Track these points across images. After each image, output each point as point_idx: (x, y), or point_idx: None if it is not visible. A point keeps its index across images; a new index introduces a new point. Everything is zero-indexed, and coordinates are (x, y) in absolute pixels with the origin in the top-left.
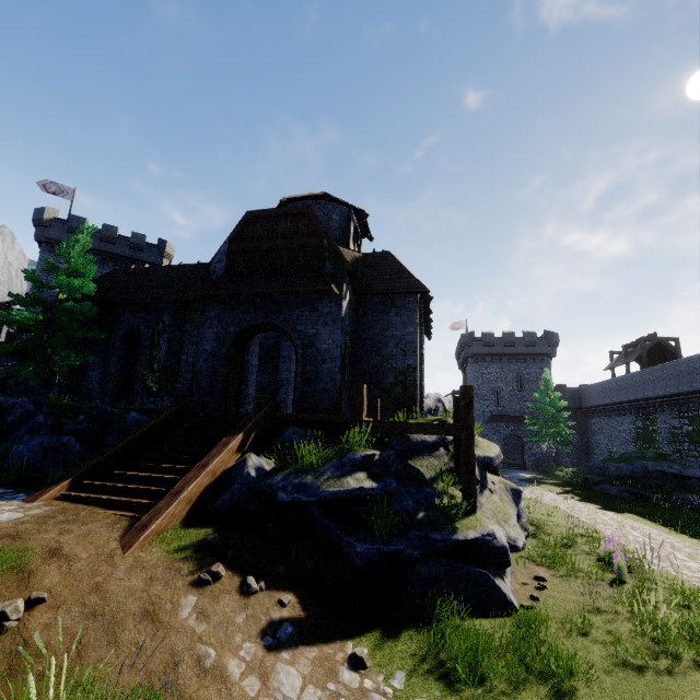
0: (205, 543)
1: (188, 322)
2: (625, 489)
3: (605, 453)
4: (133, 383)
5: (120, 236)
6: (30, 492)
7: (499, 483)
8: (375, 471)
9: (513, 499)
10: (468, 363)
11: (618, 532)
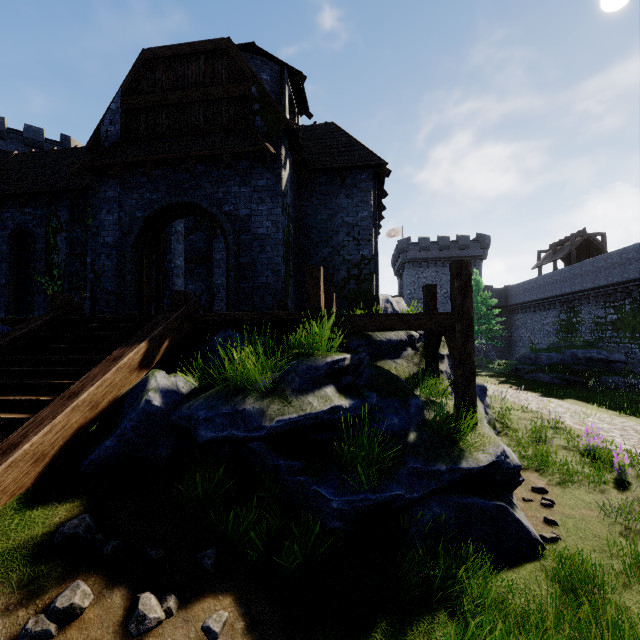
0: (57, 537)
1: (89, 215)
2: (556, 376)
3: (527, 345)
4: (31, 295)
5: (10, 130)
6: None
7: None
8: (345, 383)
9: (479, 396)
10: (405, 269)
11: (575, 419)
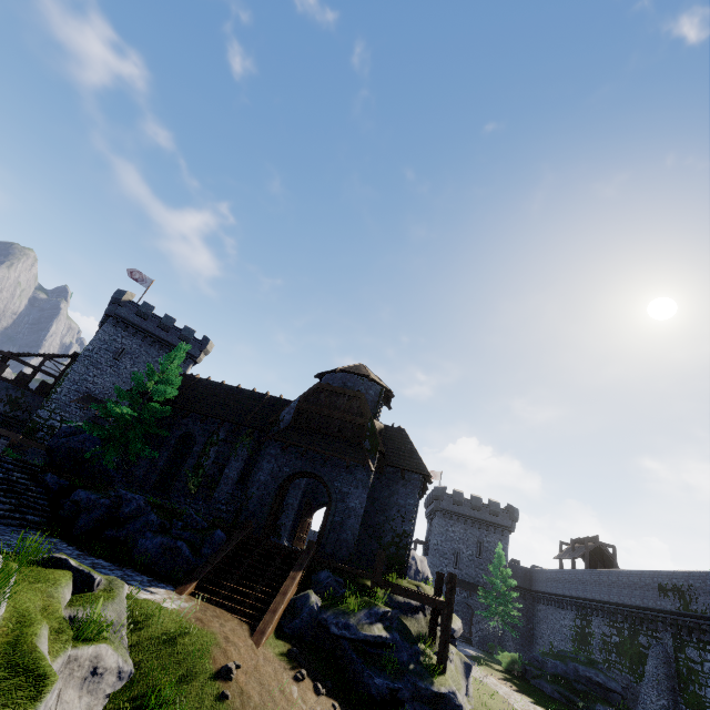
0: (292, 652)
1: (239, 442)
2: (557, 689)
3: (547, 645)
4: (176, 480)
5: (175, 327)
6: (165, 583)
7: (456, 654)
8: (387, 624)
9: (465, 672)
10: (436, 516)
11: None
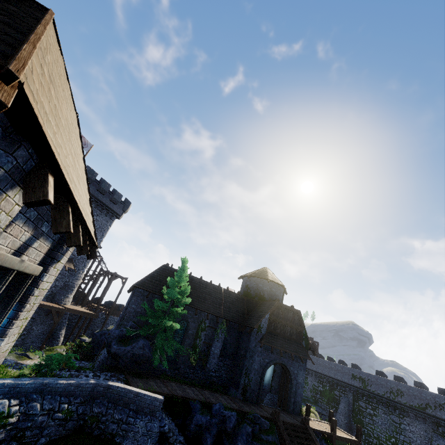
0: None
1: (219, 329)
2: None
3: None
4: (180, 356)
5: (108, 190)
6: None
7: None
8: None
9: None
10: None
11: None
